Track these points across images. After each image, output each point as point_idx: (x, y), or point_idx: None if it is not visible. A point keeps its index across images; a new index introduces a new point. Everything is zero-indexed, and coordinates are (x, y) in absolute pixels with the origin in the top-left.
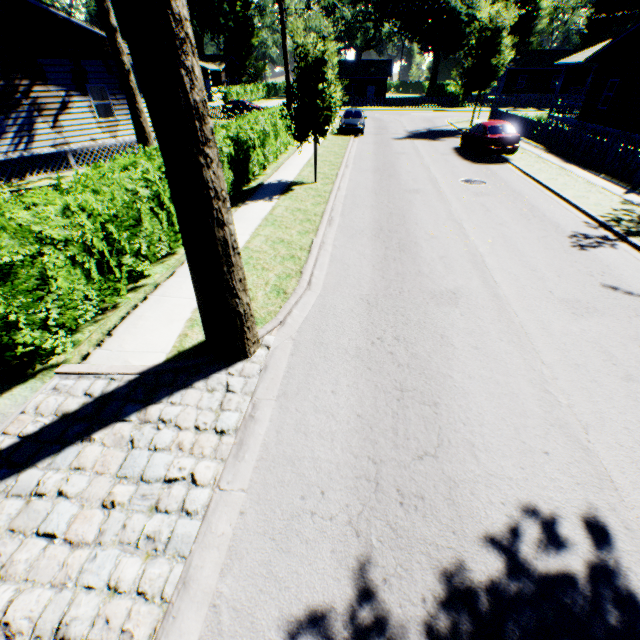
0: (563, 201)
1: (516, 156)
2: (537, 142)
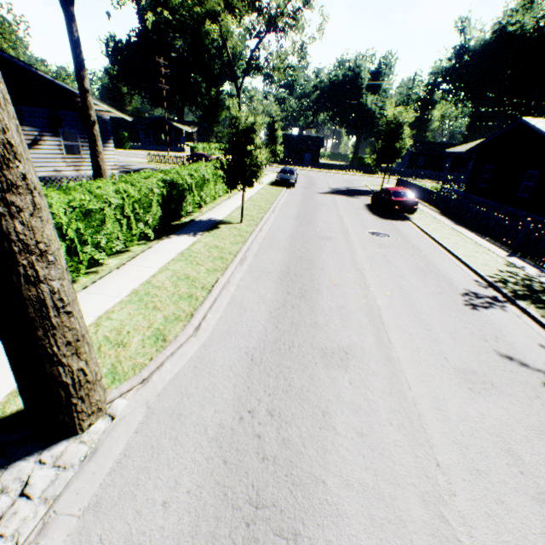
0: (455, 258)
1: (416, 215)
2: (433, 206)
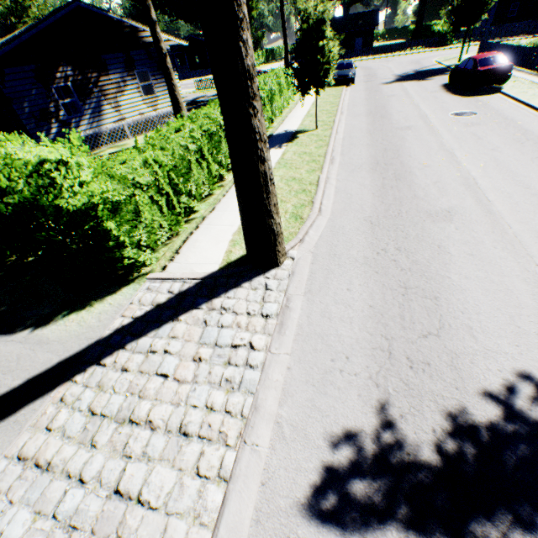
0: None
1: (508, 85)
2: (531, 68)
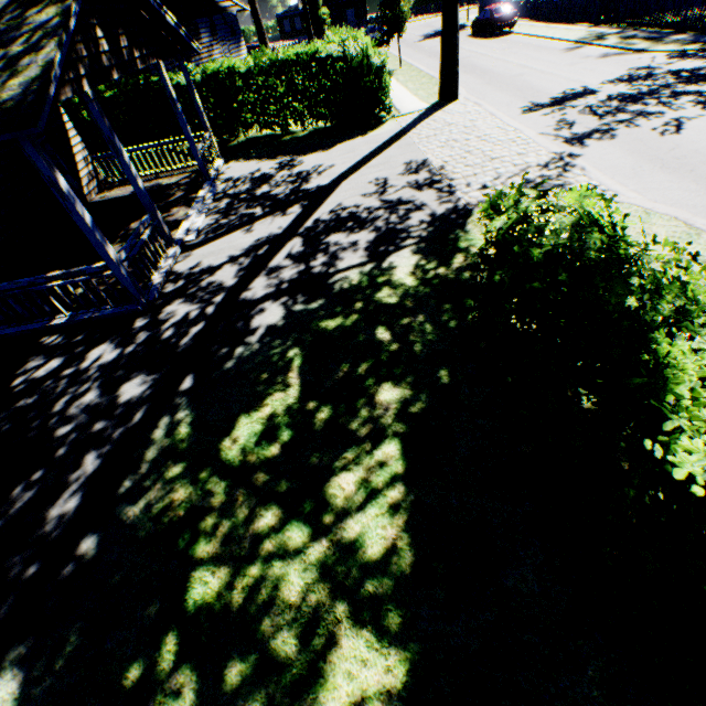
0: (554, 41)
1: (516, 29)
2: (526, 18)
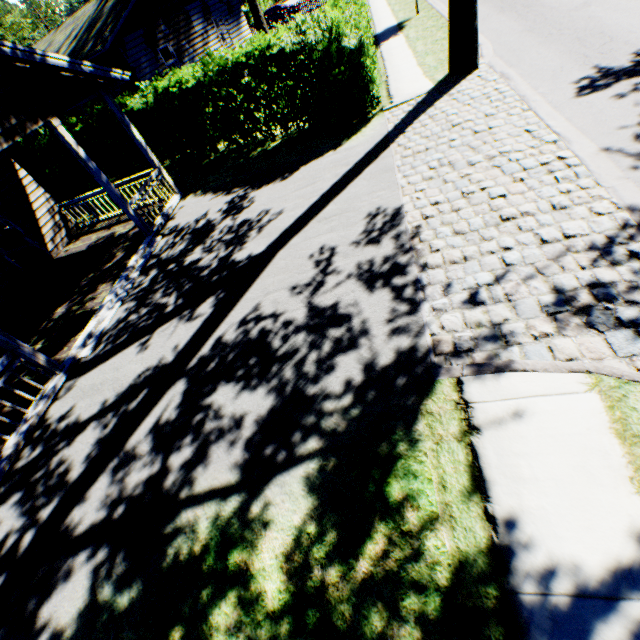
0: None
1: None
2: None
